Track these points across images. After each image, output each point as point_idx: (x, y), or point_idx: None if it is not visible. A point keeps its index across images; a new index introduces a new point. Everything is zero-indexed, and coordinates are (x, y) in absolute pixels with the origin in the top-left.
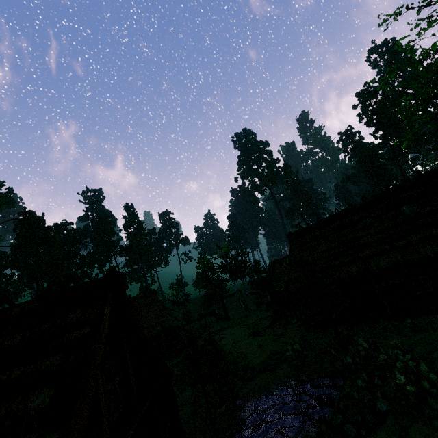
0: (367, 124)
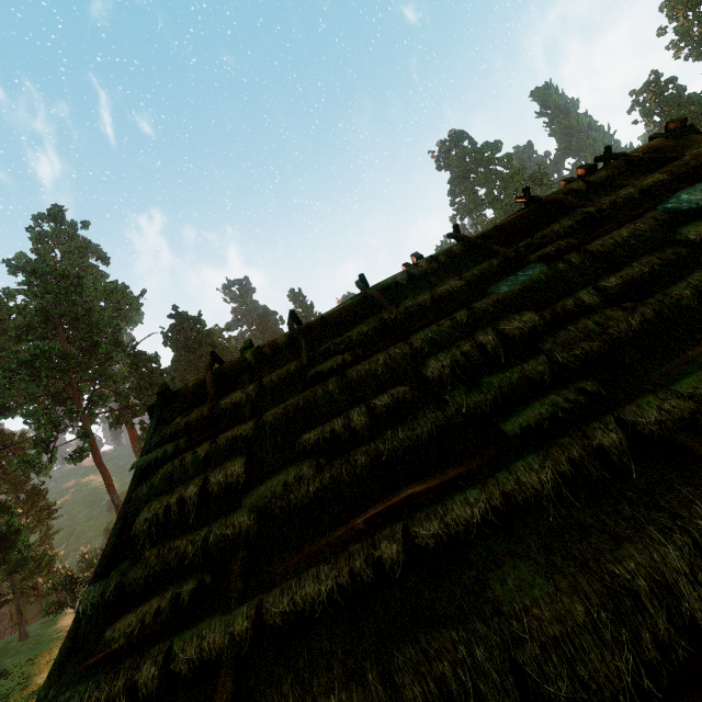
0: (697, 53)
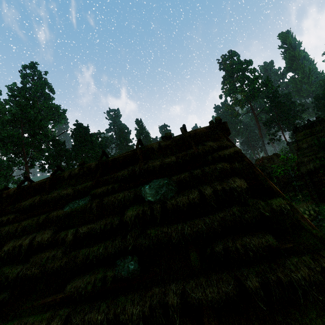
0: None
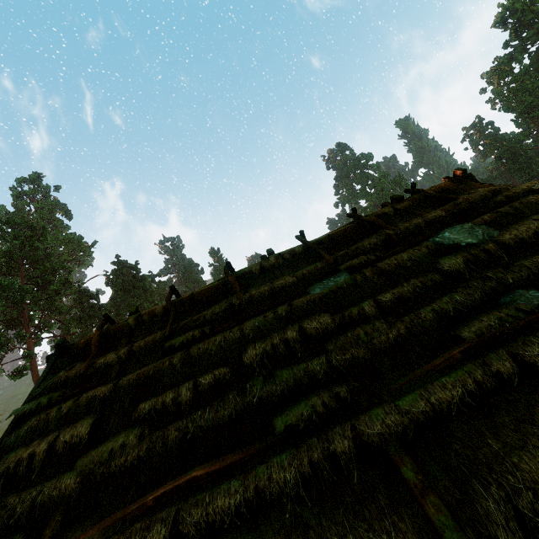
0: (506, 108)
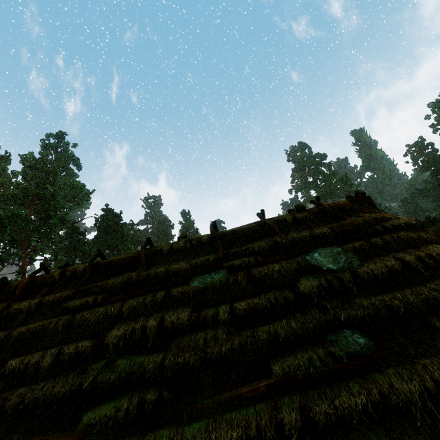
0: None
